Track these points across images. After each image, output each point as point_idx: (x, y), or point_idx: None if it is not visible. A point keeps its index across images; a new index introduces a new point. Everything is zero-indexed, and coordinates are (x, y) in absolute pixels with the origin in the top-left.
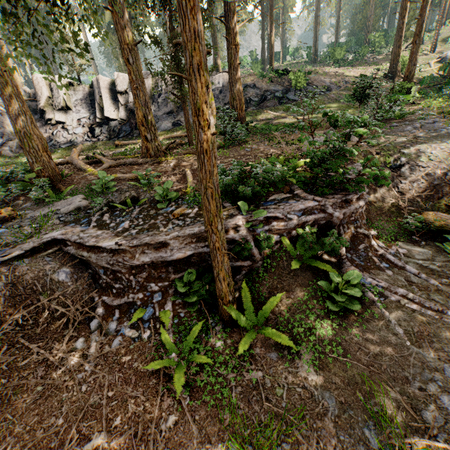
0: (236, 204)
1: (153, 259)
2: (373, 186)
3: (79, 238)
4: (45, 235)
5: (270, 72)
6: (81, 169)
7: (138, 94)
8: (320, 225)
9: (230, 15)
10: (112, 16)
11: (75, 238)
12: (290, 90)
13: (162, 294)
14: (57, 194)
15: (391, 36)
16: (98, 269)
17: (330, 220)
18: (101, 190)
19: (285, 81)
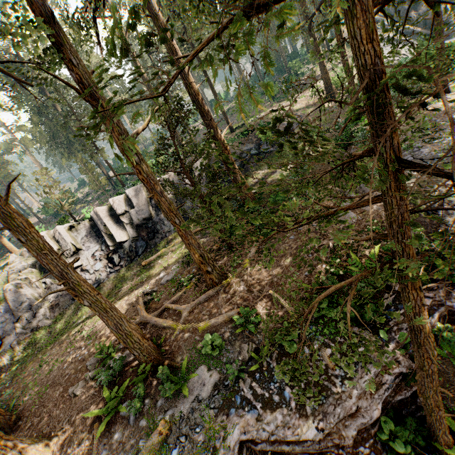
0: (363, 326)
1: (357, 428)
2: (428, 238)
3: (271, 434)
4: (229, 442)
5: (237, 137)
6: (163, 327)
7: (190, 241)
8: (443, 316)
9: (215, 131)
10: (153, 198)
11: (265, 434)
12: (261, 144)
13: (374, 453)
14: (177, 374)
15: (300, 54)
16: (302, 454)
17: (450, 310)
18: (212, 350)
19: (251, 137)
